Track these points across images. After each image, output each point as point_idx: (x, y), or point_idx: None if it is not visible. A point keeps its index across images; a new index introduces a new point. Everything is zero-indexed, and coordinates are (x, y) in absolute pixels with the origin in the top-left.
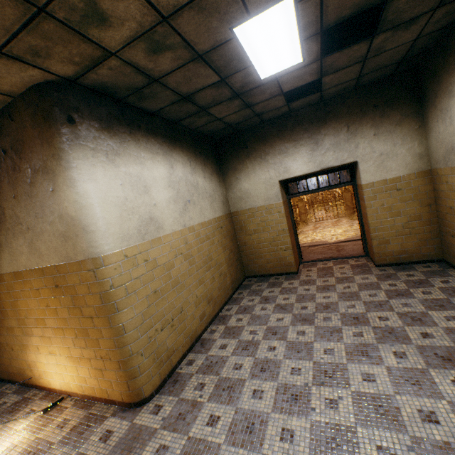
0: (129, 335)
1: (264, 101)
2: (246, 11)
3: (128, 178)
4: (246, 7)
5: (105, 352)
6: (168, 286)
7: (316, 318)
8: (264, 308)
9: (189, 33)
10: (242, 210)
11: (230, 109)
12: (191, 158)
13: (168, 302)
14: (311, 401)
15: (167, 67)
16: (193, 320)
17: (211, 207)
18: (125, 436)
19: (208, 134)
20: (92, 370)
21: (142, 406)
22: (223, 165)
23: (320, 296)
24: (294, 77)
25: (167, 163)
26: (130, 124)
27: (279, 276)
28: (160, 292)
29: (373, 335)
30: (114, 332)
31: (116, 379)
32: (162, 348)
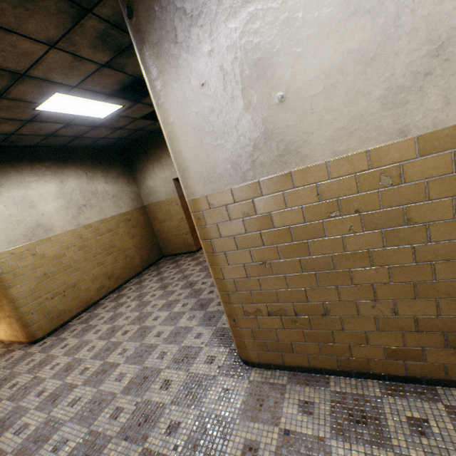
0: (21, 302)
1: (129, 124)
2: (34, 103)
3: (12, 200)
4: (31, 102)
5: (9, 313)
6: (59, 270)
7: (171, 285)
8: (151, 280)
9: (6, 116)
10: (152, 204)
11: (104, 132)
12: (88, 170)
13: (60, 280)
14: (118, 332)
15: (11, 128)
16: (89, 291)
17: (115, 205)
18: (18, 357)
19: (109, 145)
20: (7, 325)
21: (37, 343)
22: (132, 167)
23: (190, 269)
24: (132, 111)
25: (56, 180)
26: (12, 159)
27: (184, 255)
28: (50, 274)
29: (186, 294)
30: (9, 300)
31: (19, 329)
32: (53, 310)
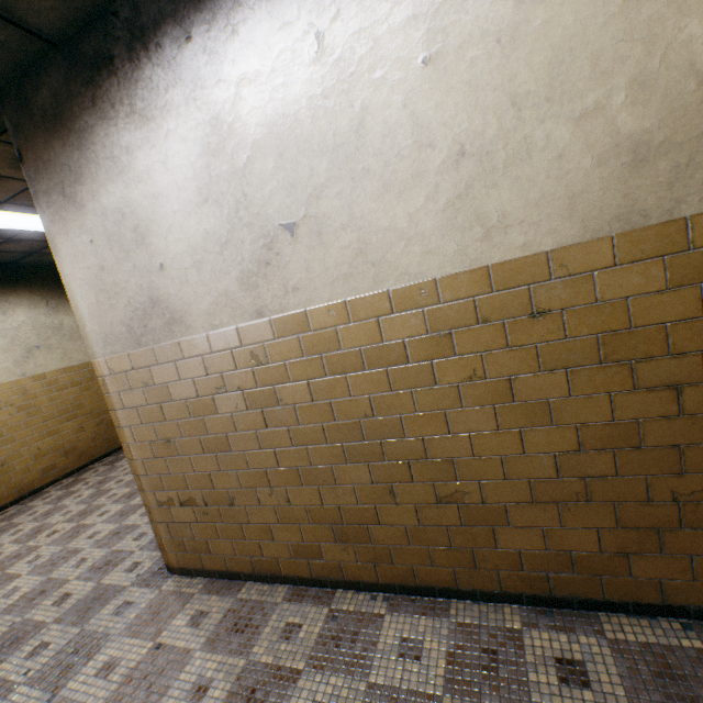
0: None
1: None
2: None
3: None
4: None
5: None
6: None
7: None
8: None
9: None
10: None
11: None
12: (51, 296)
13: None
14: (44, 533)
15: None
16: (29, 473)
17: None
18: None
19: None
20: None
21: None
22: None
23: None
24: None
25: None
26: None
27: None
28: None
29: None
30: None
31: None
32: None
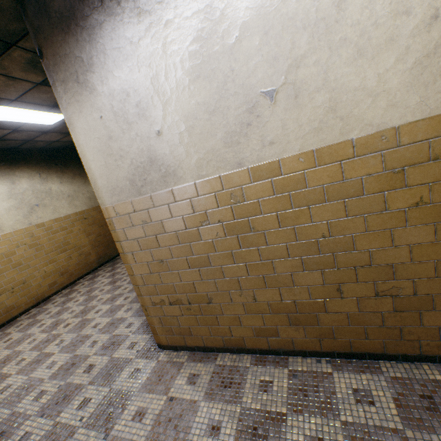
0: None
1: None
2: None
3: None
4: None
5: None
6: (8, 268)
7: (120, 280)
8: (104, 276)
9: None
10: None
11: (56, 137)
12: (42, 171)
13: (8, 277)
14: (61, 325)
15: None
16: (40, 288)
17: (71, 204)
18: None
19: (64, 147)
20: None
21: None
22: None
23: None
24: None
25: (7, 181)
26: None
27: None
28: None
29: (131, 288)
30: None
31: None
32: (1, 306)
